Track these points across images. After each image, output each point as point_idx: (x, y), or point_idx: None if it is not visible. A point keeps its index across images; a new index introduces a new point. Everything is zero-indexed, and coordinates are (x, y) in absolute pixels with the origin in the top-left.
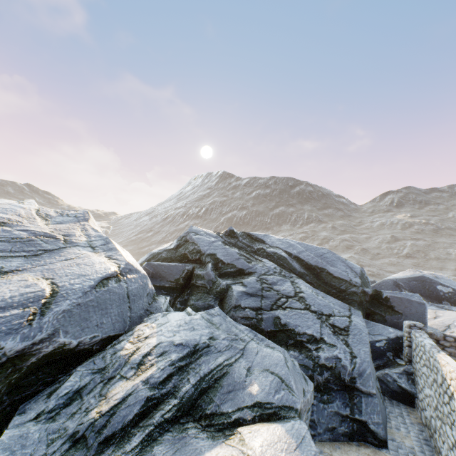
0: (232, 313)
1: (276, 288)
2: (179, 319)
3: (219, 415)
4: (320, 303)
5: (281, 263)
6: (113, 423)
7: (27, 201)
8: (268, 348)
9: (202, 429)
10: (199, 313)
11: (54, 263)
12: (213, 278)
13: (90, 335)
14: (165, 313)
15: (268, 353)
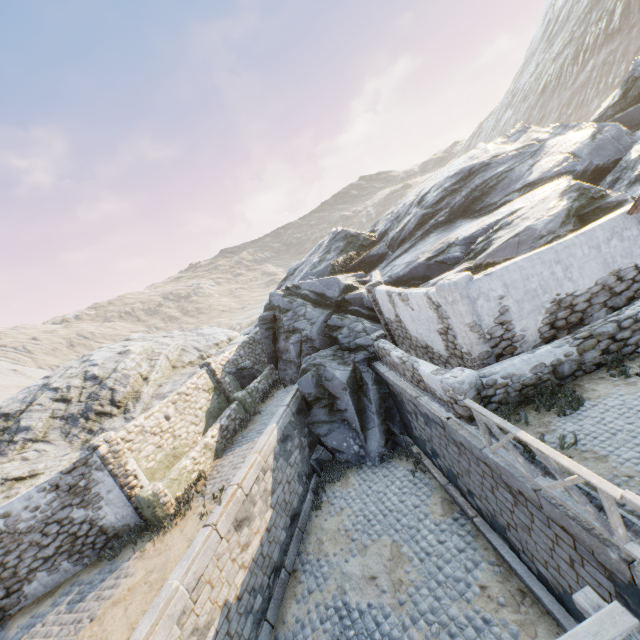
0: None
1: None
2: None
3: None
4: None
5: None
6: None
7: (479, 146)
8: None
9: None
10: None
11: (549, 151)
12: None
13: (606, 160)
14: None
15: None
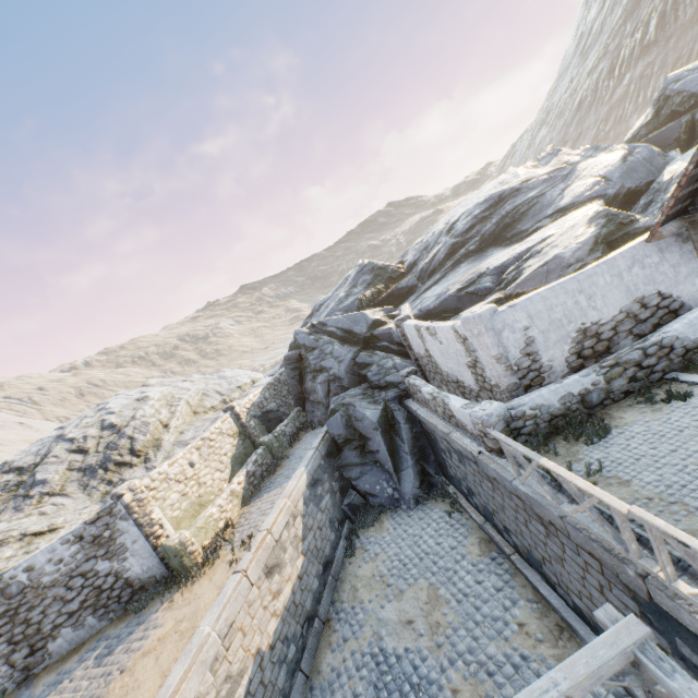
0: None
1: None
2: None
3: None
4: None
5: None
6: None
7: (509, 171)
8: None
9: None
10: None
11: (580, 175)
12: None
13: (638, 183)
14: (682, 155)
15: None
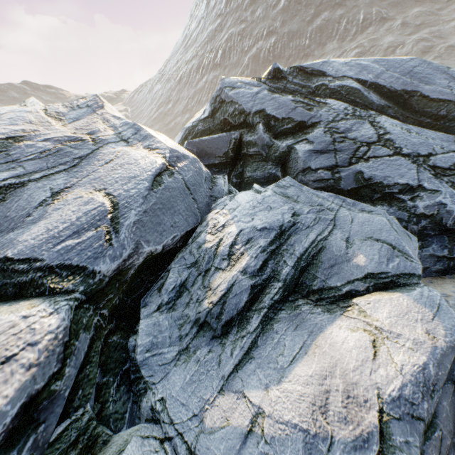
0: (300, 178)
1: (352, 136)
2: (250, 200)
3: (327, 290)
4: (414, 143)
5: (351, 100)
6: (228, 310)
7: (28, 103)
8: (365, 213)
9: (314, 304)
10: (269, 189)
11: (97, 171)
12: (268, 143)
13: (170, 237)
14: (231, 195)
15: (366, 219)
